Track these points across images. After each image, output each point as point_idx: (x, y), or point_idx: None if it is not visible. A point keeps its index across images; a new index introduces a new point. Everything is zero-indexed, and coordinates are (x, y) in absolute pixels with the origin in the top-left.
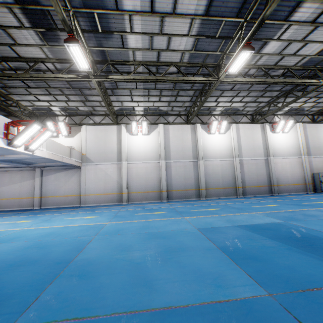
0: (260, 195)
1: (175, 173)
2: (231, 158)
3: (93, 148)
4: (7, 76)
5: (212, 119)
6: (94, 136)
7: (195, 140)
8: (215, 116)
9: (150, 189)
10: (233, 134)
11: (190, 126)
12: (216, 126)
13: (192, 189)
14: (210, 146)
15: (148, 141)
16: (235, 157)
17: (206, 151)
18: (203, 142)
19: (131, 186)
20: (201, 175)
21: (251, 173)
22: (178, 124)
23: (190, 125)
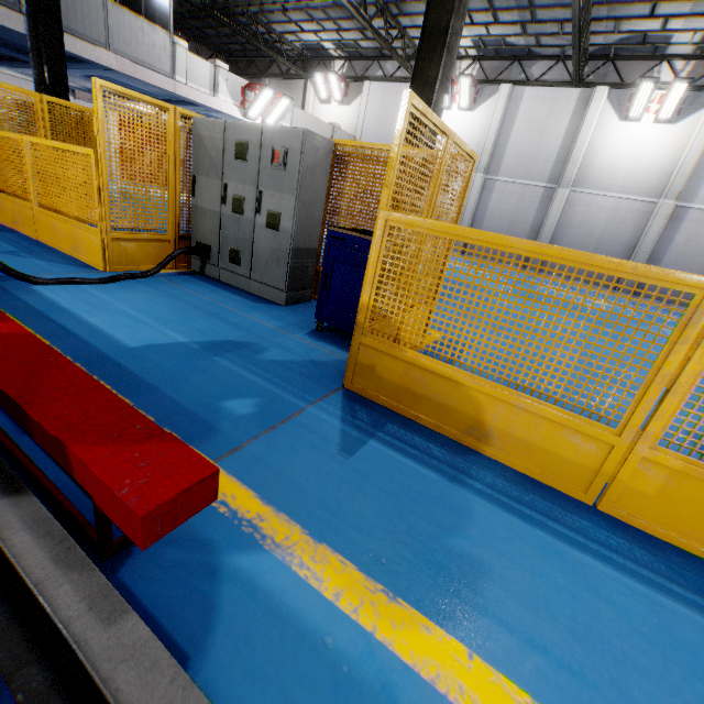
0: (681, 308)
1: (496, 207)
2: (654, 198)
3: (372, 130)
4: (251, 8)
5: (656, 74)
6: (378, 105)
7: (575, 133)
8: (675, 61)
9: None
10: (701, 127)
11: (577, 94)
12: (647, 99)
13: None
14: (609, 155)
15: (467, 126)
16: (664, 196)
17: (591, 168)
18: (595, 141)
19: None
20: (547, 222)
21: (692, 249)
22: (550, 85)
23: (579, 90)
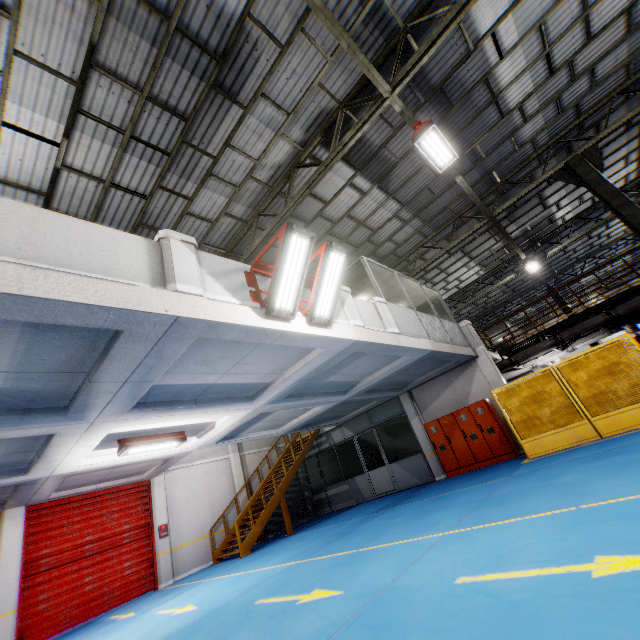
0: None
1: None
2: None
3: None
4: None
5: None
6: None
7: None
8: None
9: None
10: None
11: None
12: None
13: None
14: None
15: None
16: None
17: None
18: None
19: None
20: None
21: None
22: None
23: None
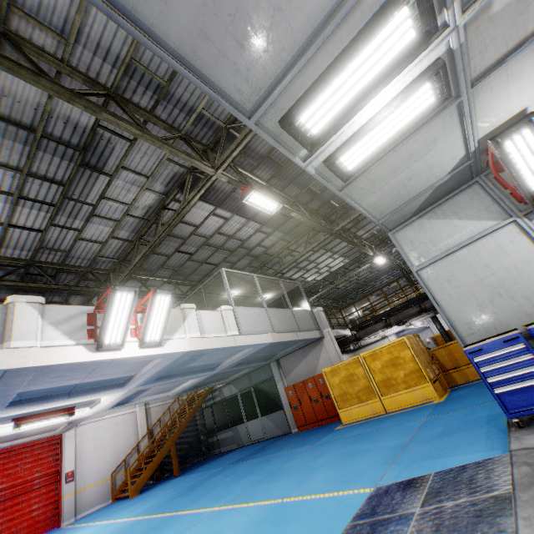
0: None
1: None
2: None
3: None
4: None
5: None
6: None
7: None
8: None
9: None
10: None
11: None
12: None
13: None
14: None
15: None
16: None
17: None
18: None
19: None
20: None
21: None
22: None
23: None
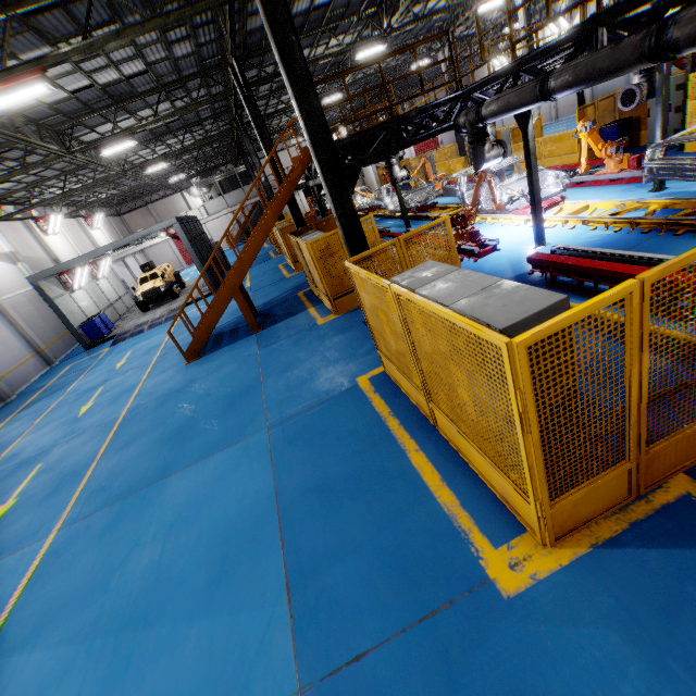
0: None
1: None
2: None
3: None
4: None
5: None
6: None
7: None
8: None
9: (575, 100)
10: None
11: None
12: None
13: (620, 88)
14: None
15: None
16: None
17: None
18: None
19: (559, 102)
20: None
21: None
22: None
23: None
